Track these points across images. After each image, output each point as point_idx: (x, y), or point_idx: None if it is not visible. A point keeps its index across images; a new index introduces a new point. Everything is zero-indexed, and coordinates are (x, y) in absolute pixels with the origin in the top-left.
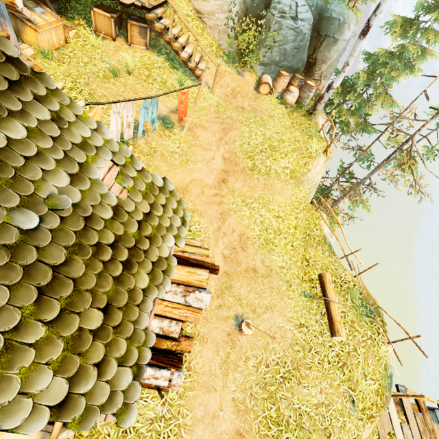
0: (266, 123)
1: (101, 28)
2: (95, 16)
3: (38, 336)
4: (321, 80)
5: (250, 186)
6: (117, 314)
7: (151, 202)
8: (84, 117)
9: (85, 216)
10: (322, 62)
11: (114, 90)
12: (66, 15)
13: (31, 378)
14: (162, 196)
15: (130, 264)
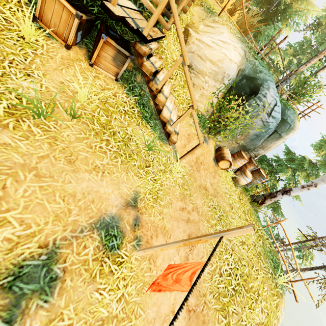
0: (230, 222)
1: (51, 20)
2: None
3: None
4: (253, 156)
5: None
6: None
7: None
8: None
9: None
10: (262, 146)
11: (21, 151)
12: None
13: None
14: None
15: None
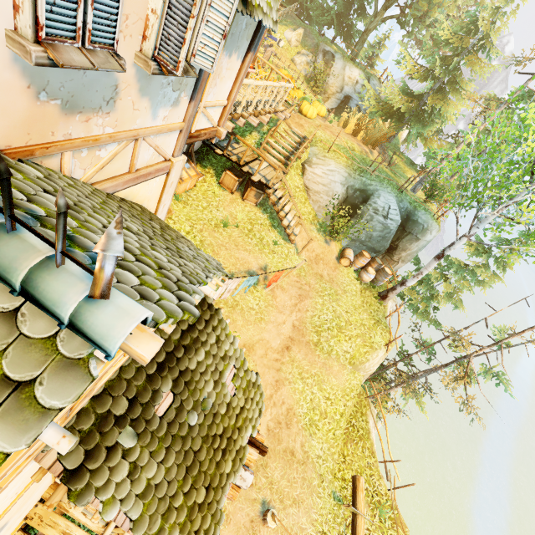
0: (339, 299)
1: (226, 183)
2: (225, 175)
3: (179, 502)
4: (399, 262)
5: (310, 360)
6: (211, 493)
7: (246, 397)
8: (229, 334)
9: (214, 412)
10: (402, 250)
11: (221, 240)
12: (201, 163)
13: (171, 532)
14: (253, 390)
15: (225, 451)
